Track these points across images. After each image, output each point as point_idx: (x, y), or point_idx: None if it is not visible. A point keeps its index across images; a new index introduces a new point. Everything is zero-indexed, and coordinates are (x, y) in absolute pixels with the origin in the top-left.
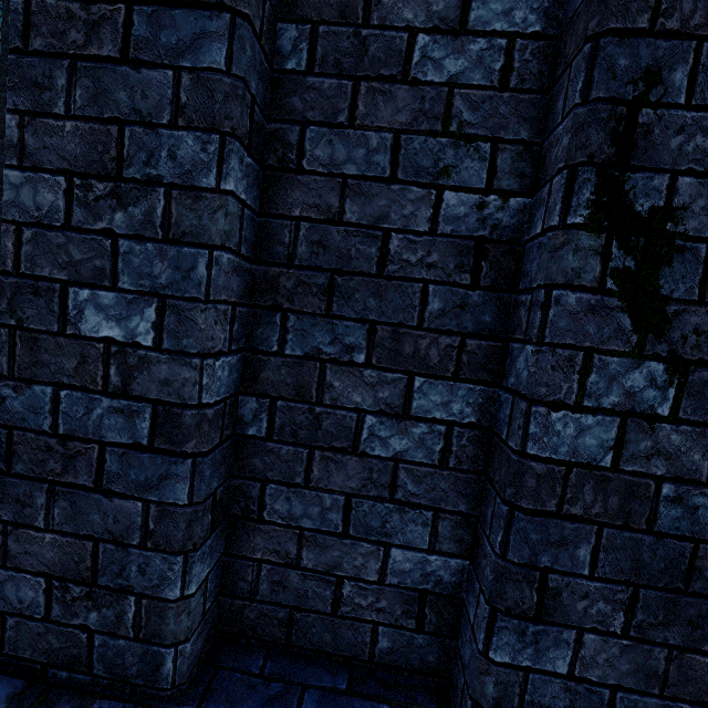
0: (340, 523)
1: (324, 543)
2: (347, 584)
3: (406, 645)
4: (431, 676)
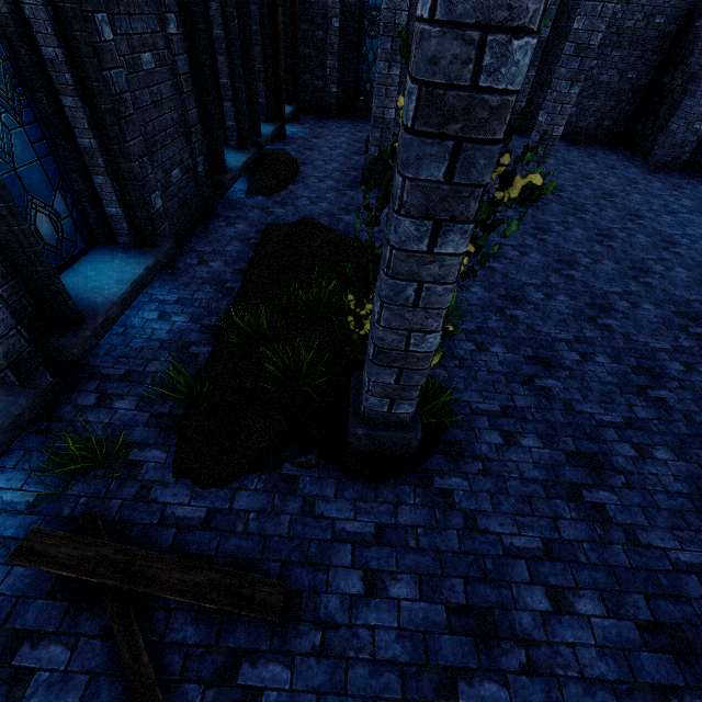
0: (701, 152)
1: (697, 155)
2: (697, 160)
3: (700, 168)
4: (701, 172)
